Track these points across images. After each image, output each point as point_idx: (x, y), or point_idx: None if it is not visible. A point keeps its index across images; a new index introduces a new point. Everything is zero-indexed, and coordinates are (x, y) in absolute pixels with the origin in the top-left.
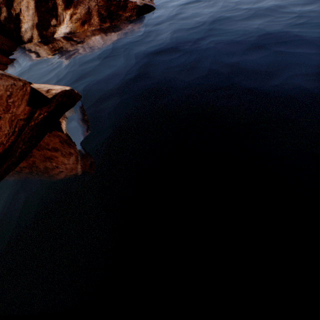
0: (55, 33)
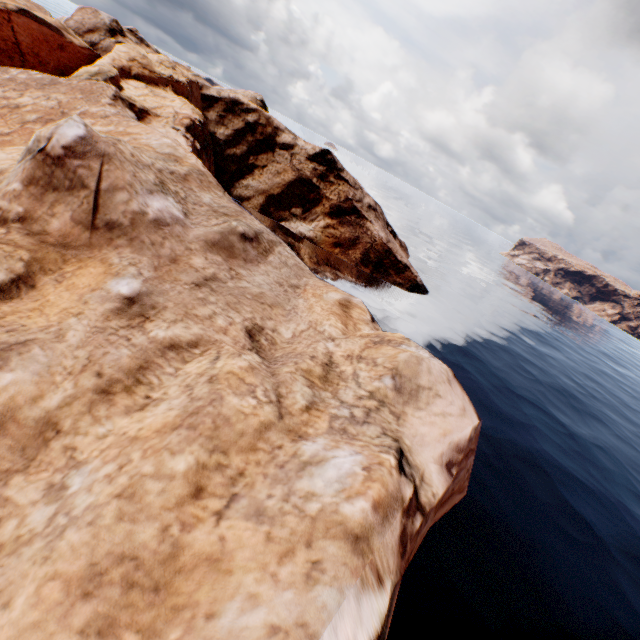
0: (286, 221)
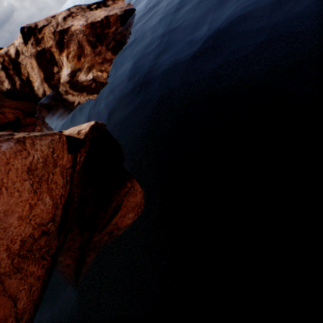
0: (60, 79)
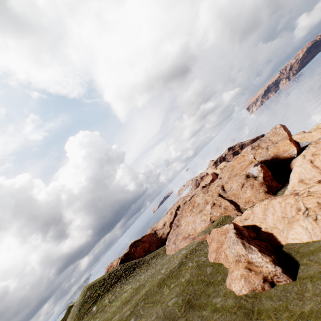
0: None
